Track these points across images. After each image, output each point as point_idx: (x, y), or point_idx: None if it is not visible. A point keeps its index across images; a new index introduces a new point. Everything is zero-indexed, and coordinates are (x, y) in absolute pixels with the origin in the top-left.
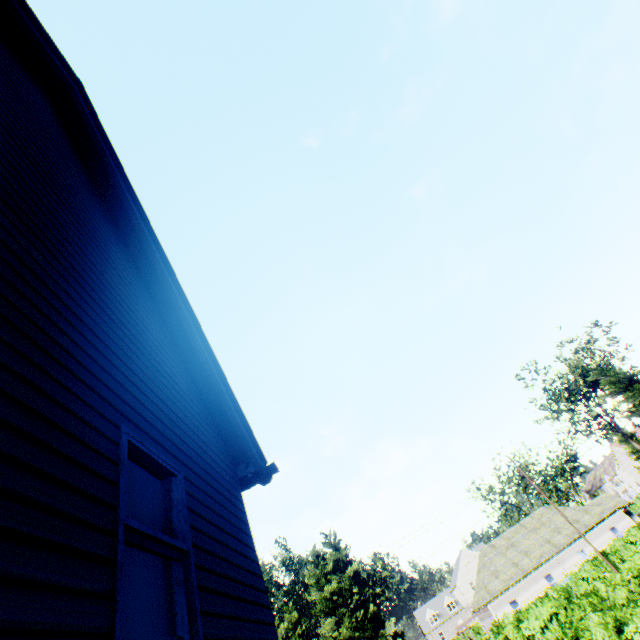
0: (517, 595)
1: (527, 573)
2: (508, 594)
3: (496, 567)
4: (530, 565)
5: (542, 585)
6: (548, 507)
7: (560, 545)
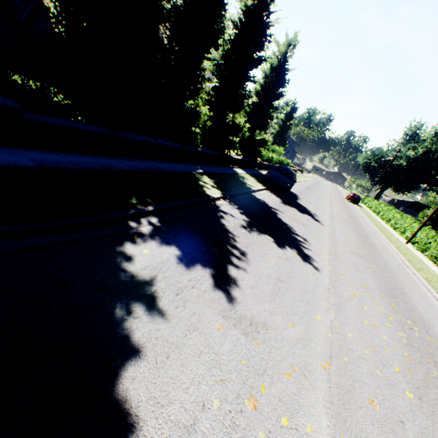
0: None
1: None
2: None
3: None
4: None
5: None
6: None
7: None
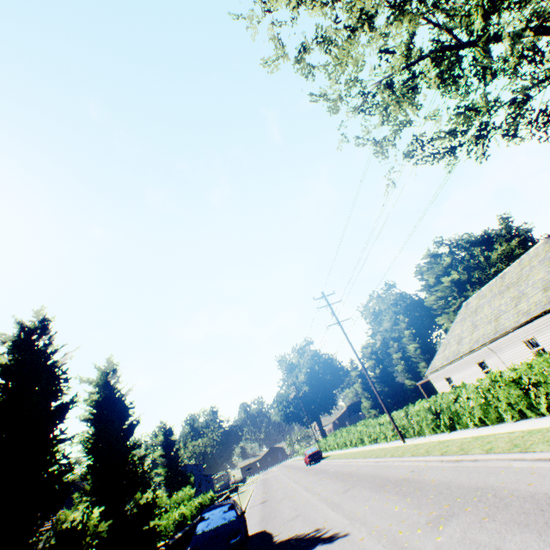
0: (451, 375)
1: (457, 358)
2: (443, 372)
3: (449, 339)
4: (463, 350)
5: (475, 371)
6: (547, 243)
7: (498, 331)
